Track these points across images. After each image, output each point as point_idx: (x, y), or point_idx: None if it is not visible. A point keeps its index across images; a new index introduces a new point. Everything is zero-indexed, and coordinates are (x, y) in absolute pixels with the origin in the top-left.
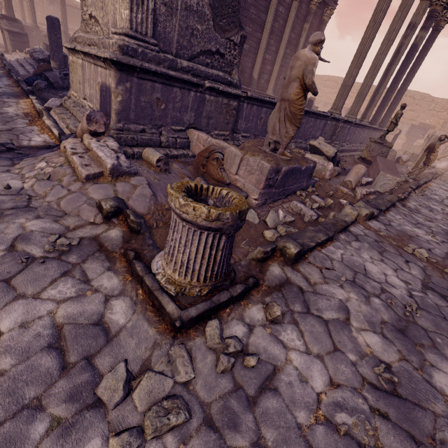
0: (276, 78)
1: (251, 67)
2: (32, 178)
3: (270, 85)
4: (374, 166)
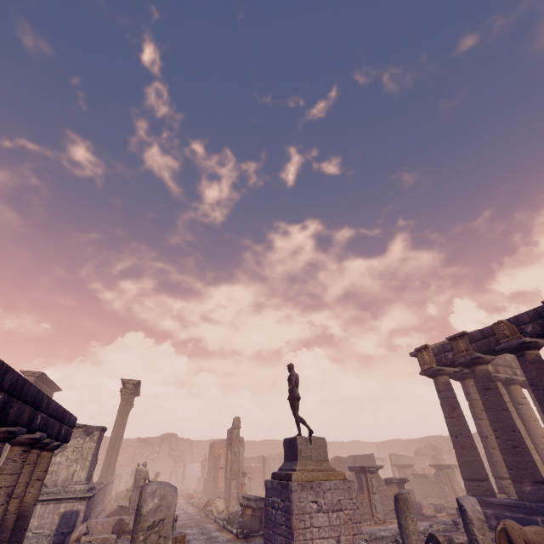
0: None
1: None
2: None
3: None
4: None
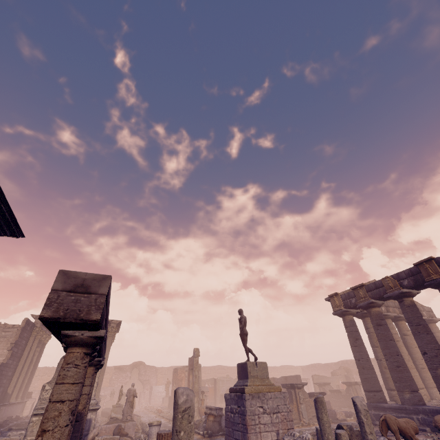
0: (19, 387)
1: (8, 386)
2: None
3: (14, 394)
4: (127, 417)
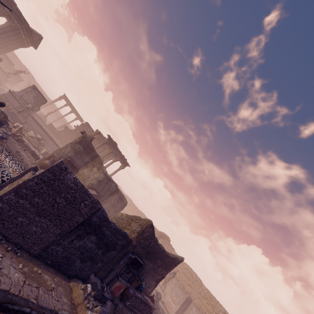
0: None
1: None
2: None
3: None
4: None
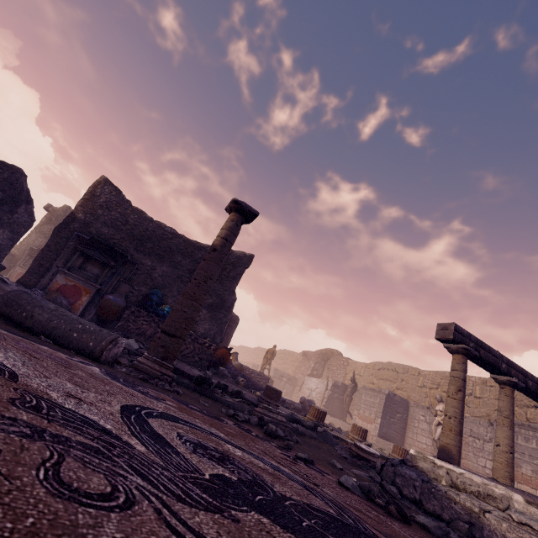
0: None
1: None
2: None
3: None
4: None
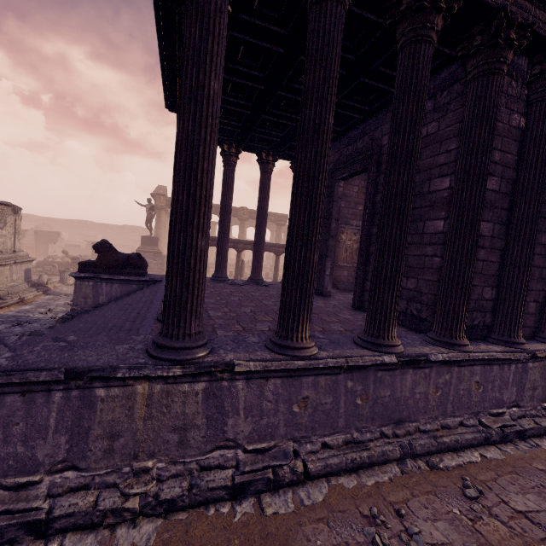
0: None
1: None
2: (70, 290)
3: None
4: None
